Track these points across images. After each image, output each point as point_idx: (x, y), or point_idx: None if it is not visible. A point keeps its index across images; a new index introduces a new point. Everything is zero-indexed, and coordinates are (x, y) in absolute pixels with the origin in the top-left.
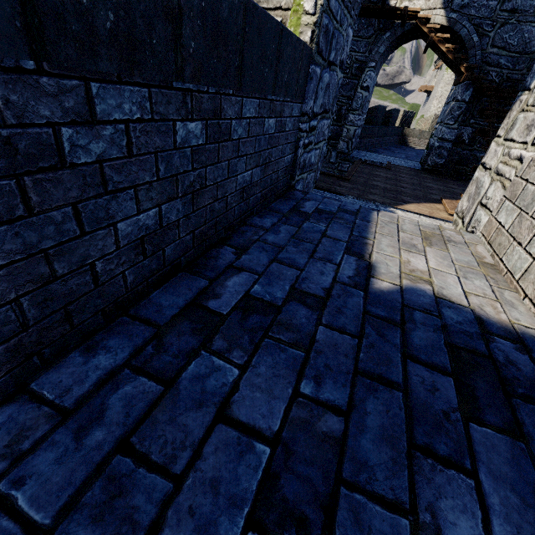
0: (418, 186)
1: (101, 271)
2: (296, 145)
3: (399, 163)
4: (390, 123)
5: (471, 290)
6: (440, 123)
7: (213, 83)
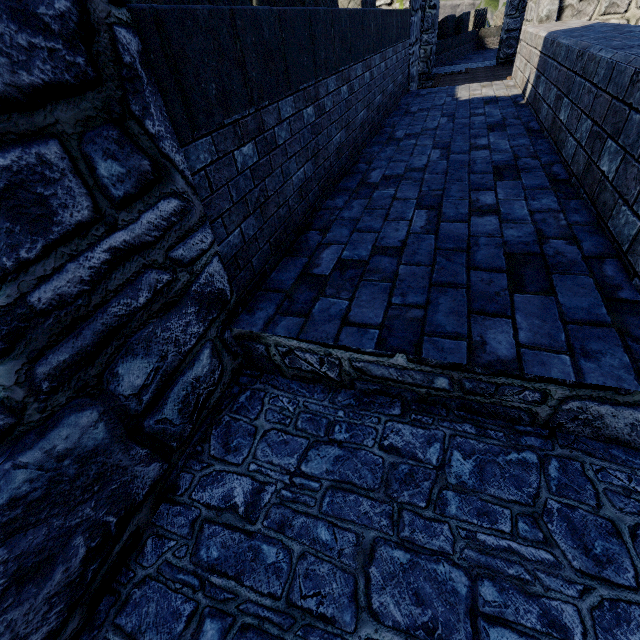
0: (491, 77)
1: (387, 101)
2: (408, 64)
3: (476, 66)
4: (463, 30)
5: (498, 93)
6: (505, 15)
7: (396, 42)
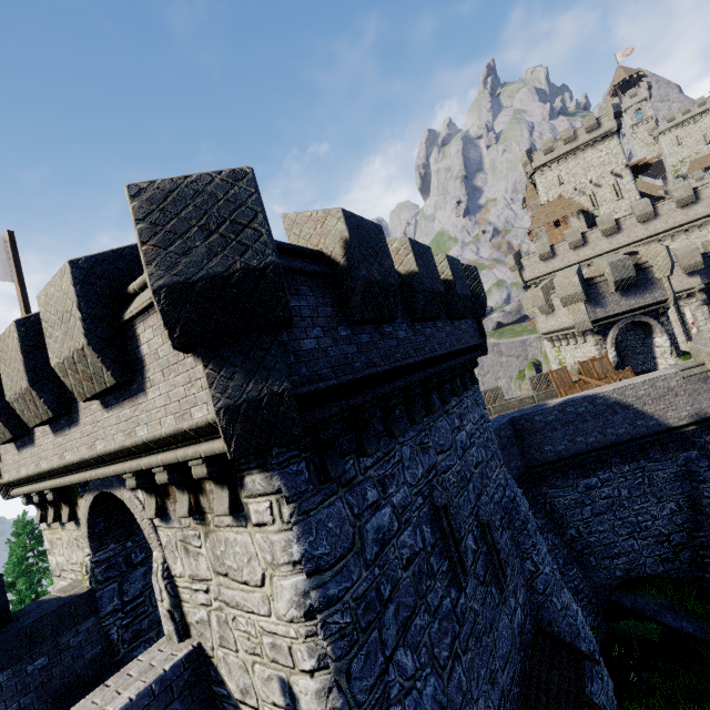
0: None
1: None
2: (106, 636)
3: None
4: None
5: None
6: None
7: None
